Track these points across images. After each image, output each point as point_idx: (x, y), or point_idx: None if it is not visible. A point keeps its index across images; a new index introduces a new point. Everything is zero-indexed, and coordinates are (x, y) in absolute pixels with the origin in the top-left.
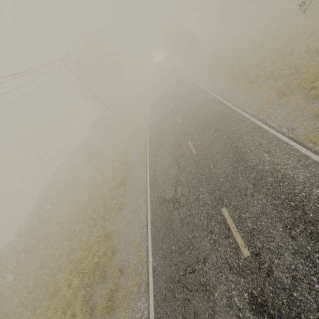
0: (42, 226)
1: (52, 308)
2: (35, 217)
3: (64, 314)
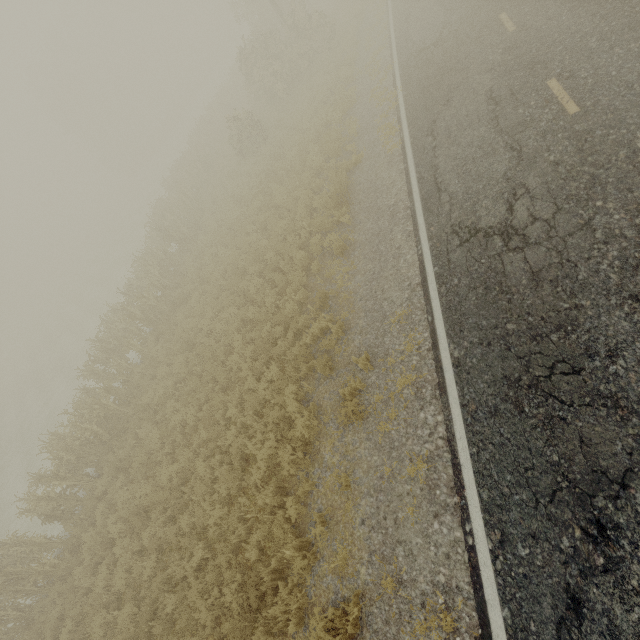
0: (168, 283)
1: (232, 406)
2: (152, 265)
3: (256, 416)
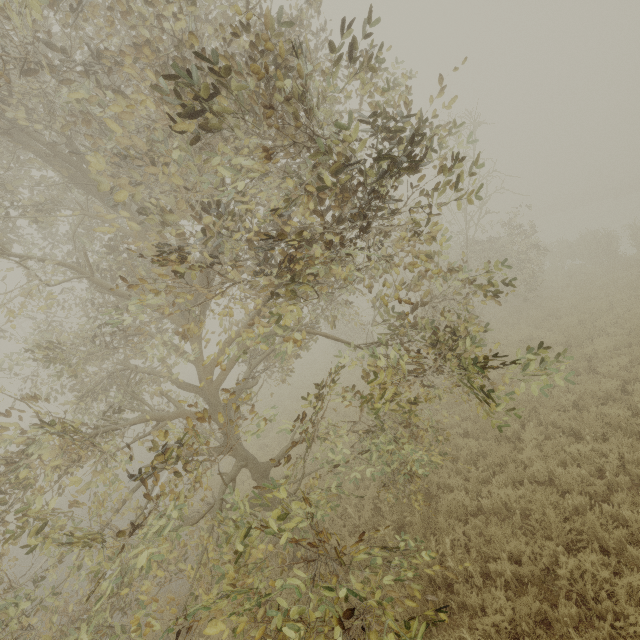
0: None
1: None
2: None
3: None
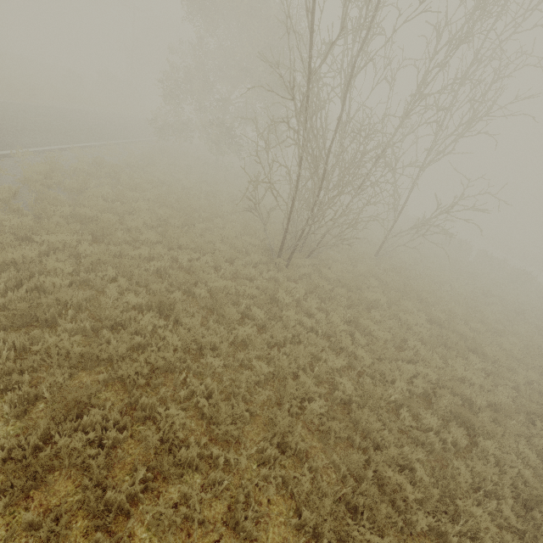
0: None
1: None
2: None
3: None
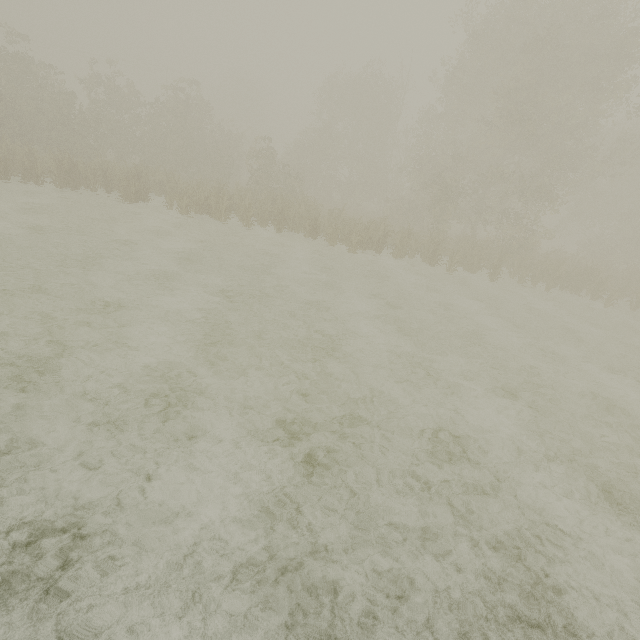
0: None
1: None
2: None
3: None
